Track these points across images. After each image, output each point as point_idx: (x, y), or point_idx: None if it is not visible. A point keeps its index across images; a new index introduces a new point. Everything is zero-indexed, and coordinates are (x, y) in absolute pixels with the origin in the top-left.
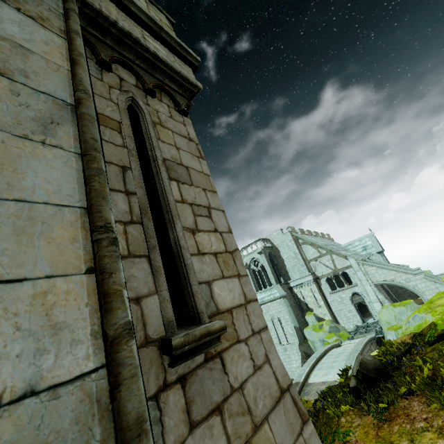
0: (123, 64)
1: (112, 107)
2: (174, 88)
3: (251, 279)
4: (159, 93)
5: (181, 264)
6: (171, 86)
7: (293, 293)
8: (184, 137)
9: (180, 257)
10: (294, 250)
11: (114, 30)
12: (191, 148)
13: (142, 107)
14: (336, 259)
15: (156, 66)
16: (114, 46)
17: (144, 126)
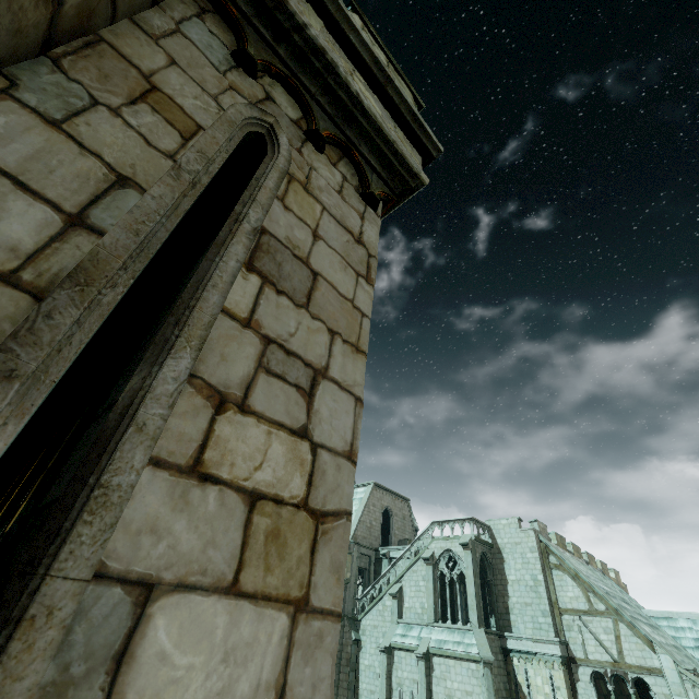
0: (290, 89)
1: (207, 106)
2: (373, 163)
3: (432, 590)
4: (339, 156)
5: (89, 476)
6: (367, 157)
7: (509, 666)
8: (348, 230)
9: (107, 450)
10: (534, 572)
11: (298, 38)
12: (351, 252)
13: (281, 145)
14: (625, 637)
15: (352, 119)
16: (290, 61)
17: (264, 170)
